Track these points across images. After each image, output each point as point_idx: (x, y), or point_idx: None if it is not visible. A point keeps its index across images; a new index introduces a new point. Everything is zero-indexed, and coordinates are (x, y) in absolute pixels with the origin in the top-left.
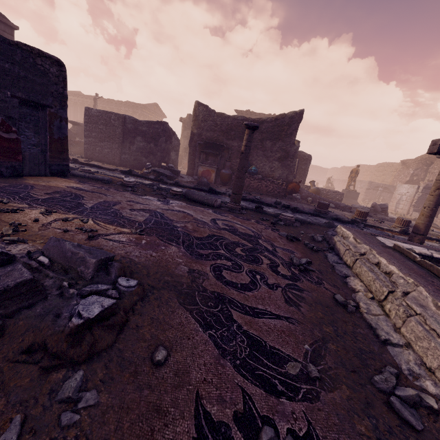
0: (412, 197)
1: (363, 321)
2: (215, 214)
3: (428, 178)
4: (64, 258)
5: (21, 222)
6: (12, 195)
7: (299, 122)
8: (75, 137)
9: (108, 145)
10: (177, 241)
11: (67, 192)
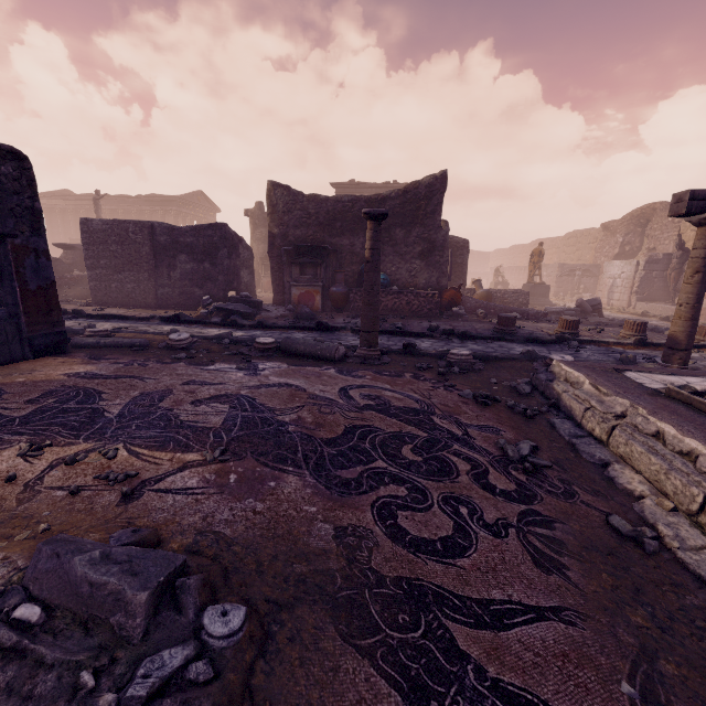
0: (631, 280)
1: (683, 570)
2: (342, 376)
3: (648, 245)
4: (76, 596)
5: None
6: None
7: (443, 192)
8: (71, 271)
9: (131, 276)
10: (295, 460)
11: (68, 388)
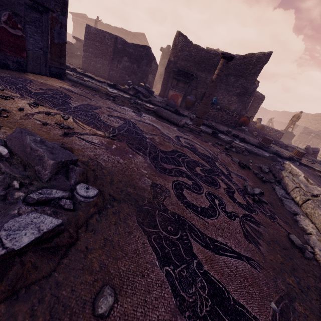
0: None
1: None
2: (179, 132)
3: None
4: (24, 152)
5: (7, 108)
6: (10, 84)
7: (264, 63)
8: (77, 51)
9: (100, 61)
10: (144, 151)
11: (58, 91)
